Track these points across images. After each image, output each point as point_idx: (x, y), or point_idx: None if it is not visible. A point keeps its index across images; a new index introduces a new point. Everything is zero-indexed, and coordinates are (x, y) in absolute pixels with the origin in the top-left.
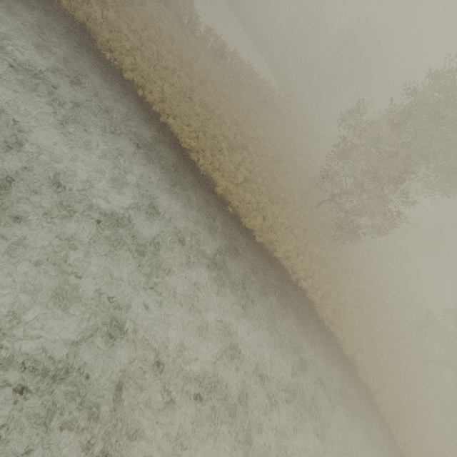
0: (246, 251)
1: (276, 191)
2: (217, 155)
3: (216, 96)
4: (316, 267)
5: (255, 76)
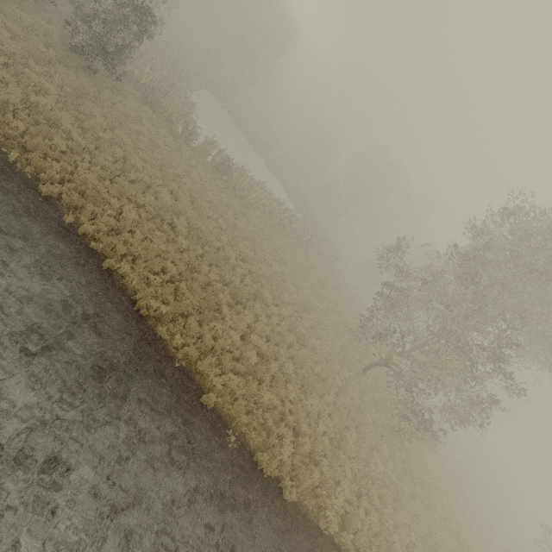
0: (266, 548)
1: (308, 362)
2: (210, 322)
3: (214, 221)
4: (389, 513)
5: (268, 195)
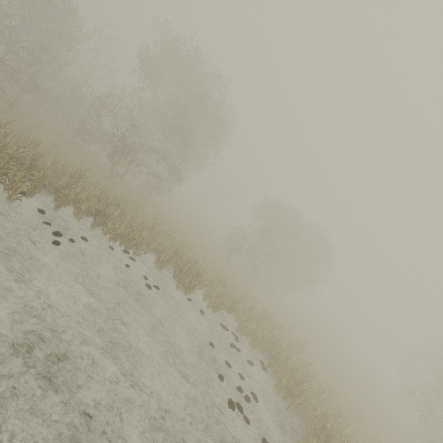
0: None
1: None
2: None
3: None
4: None
5: None
